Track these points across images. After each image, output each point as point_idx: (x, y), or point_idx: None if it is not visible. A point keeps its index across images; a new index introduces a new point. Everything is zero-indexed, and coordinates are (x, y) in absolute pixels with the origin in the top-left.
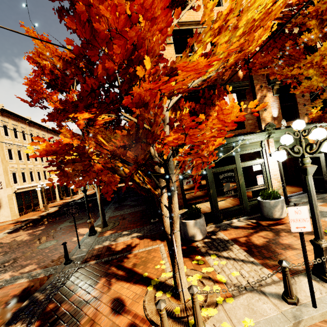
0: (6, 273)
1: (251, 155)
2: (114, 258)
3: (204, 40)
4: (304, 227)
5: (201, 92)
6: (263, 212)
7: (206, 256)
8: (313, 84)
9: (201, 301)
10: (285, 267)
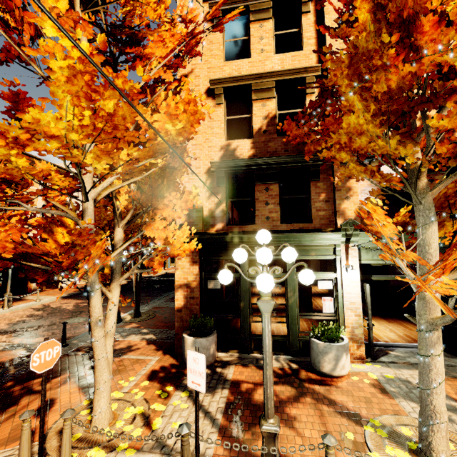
0: (20, 338)
1: (331, 263)
2: None
3: (5, 153)
4: (199, 384)
5: (147, 181)
6: (311, 357)
7: (178, 390)
8: (353, 173)
9: (105, 438)
10: (183, 435)
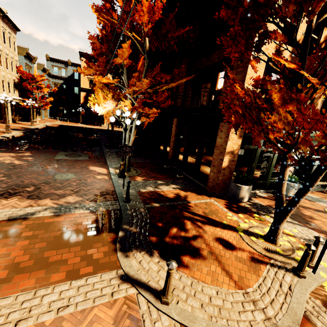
0: (43, 200)
1: None
2: (176, 204)
3: None
4: None
5: None
6: None
7: (261, 215)
8: None
9: (289, 246)
10: None
